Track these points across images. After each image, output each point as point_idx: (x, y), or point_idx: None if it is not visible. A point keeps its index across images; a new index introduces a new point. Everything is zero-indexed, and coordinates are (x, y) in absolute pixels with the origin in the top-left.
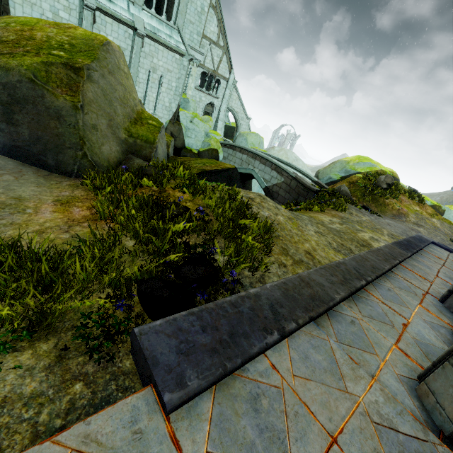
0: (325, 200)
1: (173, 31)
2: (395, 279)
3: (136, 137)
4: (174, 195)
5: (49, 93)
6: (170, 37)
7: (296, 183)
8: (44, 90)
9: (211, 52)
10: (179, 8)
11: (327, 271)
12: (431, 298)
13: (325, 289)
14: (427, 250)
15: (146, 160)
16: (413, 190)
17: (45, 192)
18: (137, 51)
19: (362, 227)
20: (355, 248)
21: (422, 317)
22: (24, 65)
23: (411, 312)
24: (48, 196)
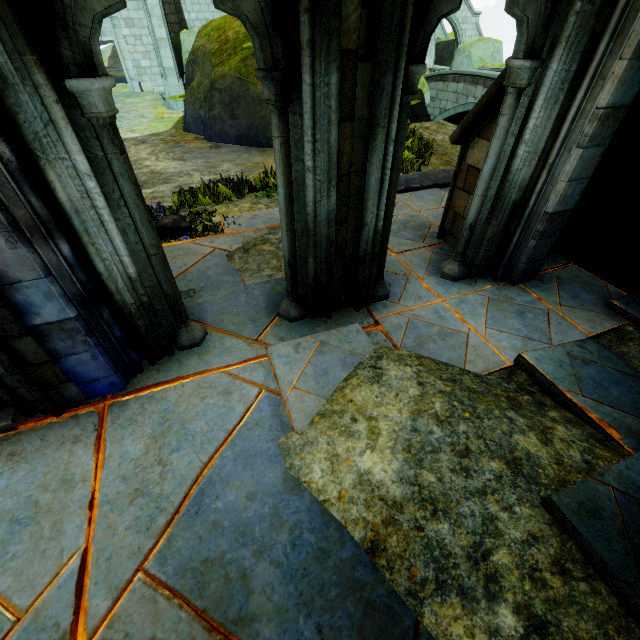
0: None
1: None
2: None
3: None
4: None
5: (251, 84)
6: None
7: None
8: (248, 84)
9: None
10: None
11: None
12: None
13: None
14: None
15: None
16: None
17: (267, 159)
18: None
19: None
20: None
21: None
22: (232, 68)
23: None
24: (270, 160)
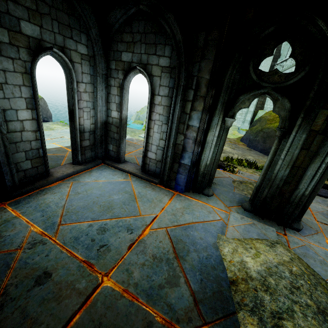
0: None
1: None
2: None
3: None
4: None
5: None
6: None
7: None
8: None
9: None
10: None
11: None
12: None
13: None
14: None
15: None
16: None
17: None
18: None
19: None
20: None
21: None
22: (274, 126)
23: None
24: None
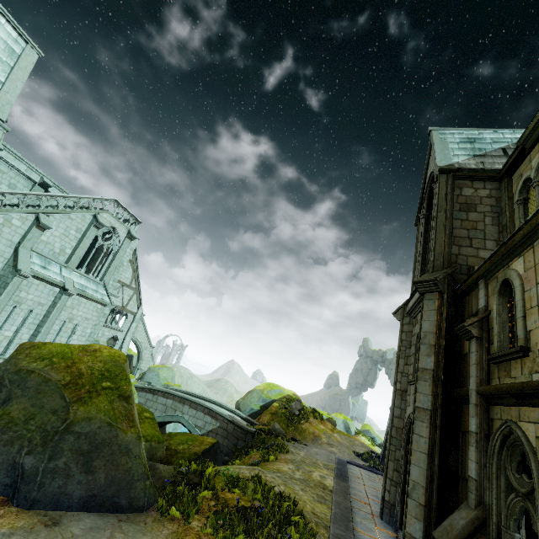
0: (270, 444)
1: (99, 286)
2: (357, 512)
3: (150, 440)
4: (228, 497)
5: (121, 430)
6: (96, 291)
7: (234, 426)
8: (118, 430)
9: (123, 292)
10: (109, 270)
11: (336, 523)
12: (377, 518)
13: (346, 537)
14: (350, 473)
15: (160, 462)
16: (314, 409)
17: (156, 537)
18: (60, 306)
19: (308, 466)
20: (323, 493)
21: (382, 534)
22: (102, 411)
23: (377, 534)
24: None
